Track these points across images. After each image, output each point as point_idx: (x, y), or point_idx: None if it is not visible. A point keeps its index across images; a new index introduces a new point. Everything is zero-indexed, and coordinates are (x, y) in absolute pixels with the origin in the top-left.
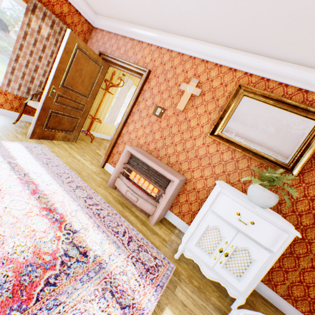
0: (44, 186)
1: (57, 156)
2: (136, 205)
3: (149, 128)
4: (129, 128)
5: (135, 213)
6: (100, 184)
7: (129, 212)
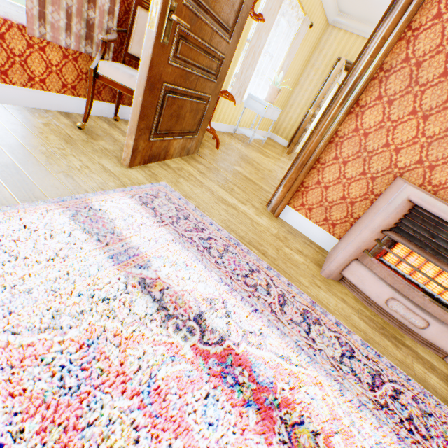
0: (253, 351)
1: (199, 208)
2: (410, 330)
3: (445, 119)
4: (362, 121)
5: (420, 356)
6: (312, 277)
7: (413, 359)
